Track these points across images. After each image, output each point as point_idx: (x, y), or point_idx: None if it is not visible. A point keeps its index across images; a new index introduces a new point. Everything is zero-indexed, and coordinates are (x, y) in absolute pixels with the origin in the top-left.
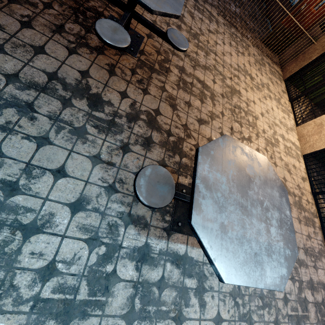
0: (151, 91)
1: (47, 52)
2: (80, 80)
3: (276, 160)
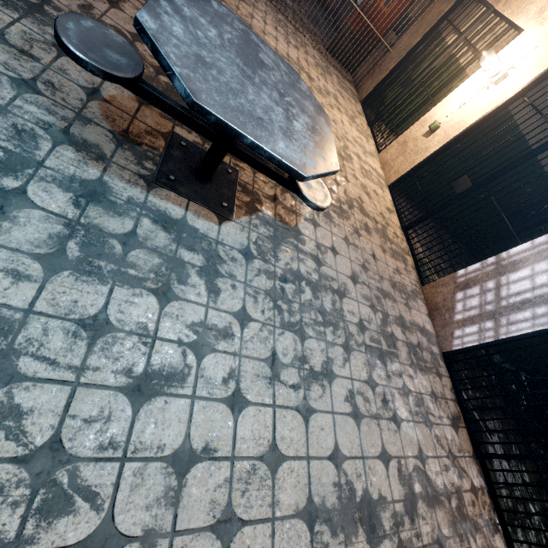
0: (126, 9)
1: None
2: None
3: (348, 176)
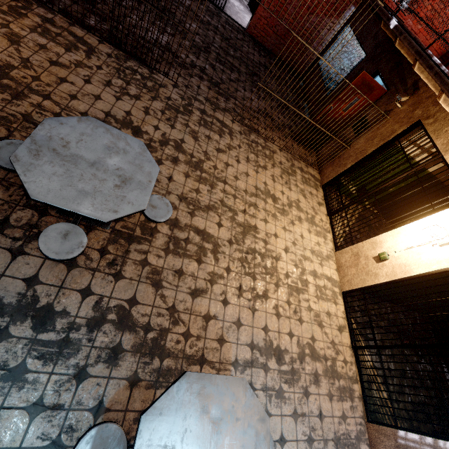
0: (127, 272)
1: None
2: (25, 292)
3: (302, 314)
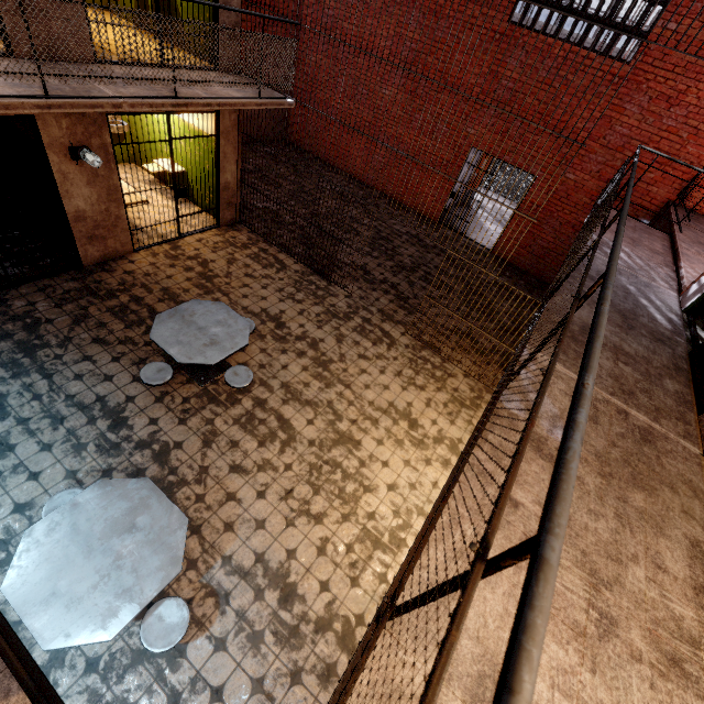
0: (191, 422)
1: (114, 380)
2: (122, 404)
3: (364, 575)
